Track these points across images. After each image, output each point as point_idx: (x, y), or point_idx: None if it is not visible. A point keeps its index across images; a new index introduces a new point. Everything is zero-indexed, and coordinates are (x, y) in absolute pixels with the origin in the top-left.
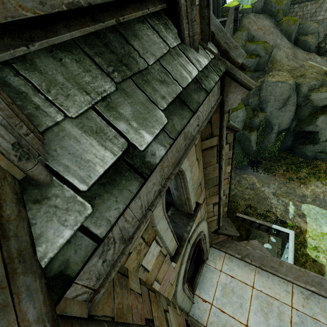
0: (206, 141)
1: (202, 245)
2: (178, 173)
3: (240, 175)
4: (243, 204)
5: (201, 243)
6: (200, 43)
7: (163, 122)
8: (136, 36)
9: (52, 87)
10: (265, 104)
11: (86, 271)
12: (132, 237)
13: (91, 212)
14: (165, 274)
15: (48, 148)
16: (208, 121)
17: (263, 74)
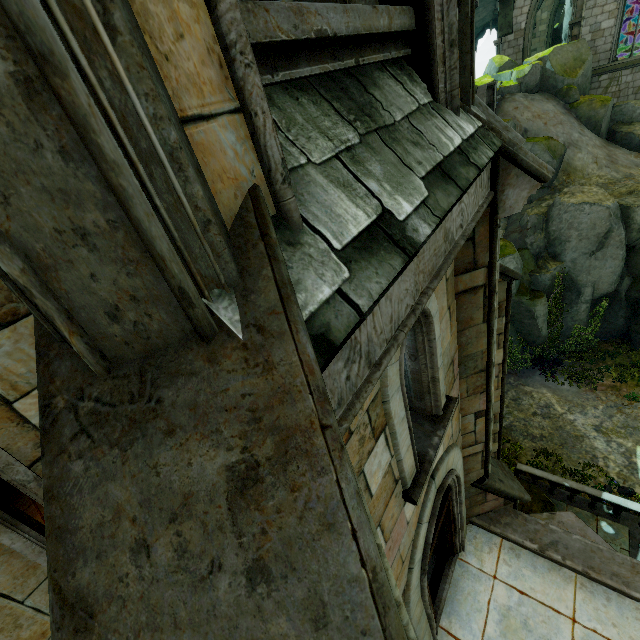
0: (464, 276)
1: (454, 506)
2: (420, 320)
3: (517, 387)
4: (529, 448)
5: (452, 502)
6: (460, 104)
7: (422, 194)
8: (375, 85)
9: (291, 127)
10: (560, 246)
11: (331, 374)
12: (379, 363)
13: (348, 277)
14: (394, 525)
15: (294, 191)
16: (468, 238)
17: (550, 194)
